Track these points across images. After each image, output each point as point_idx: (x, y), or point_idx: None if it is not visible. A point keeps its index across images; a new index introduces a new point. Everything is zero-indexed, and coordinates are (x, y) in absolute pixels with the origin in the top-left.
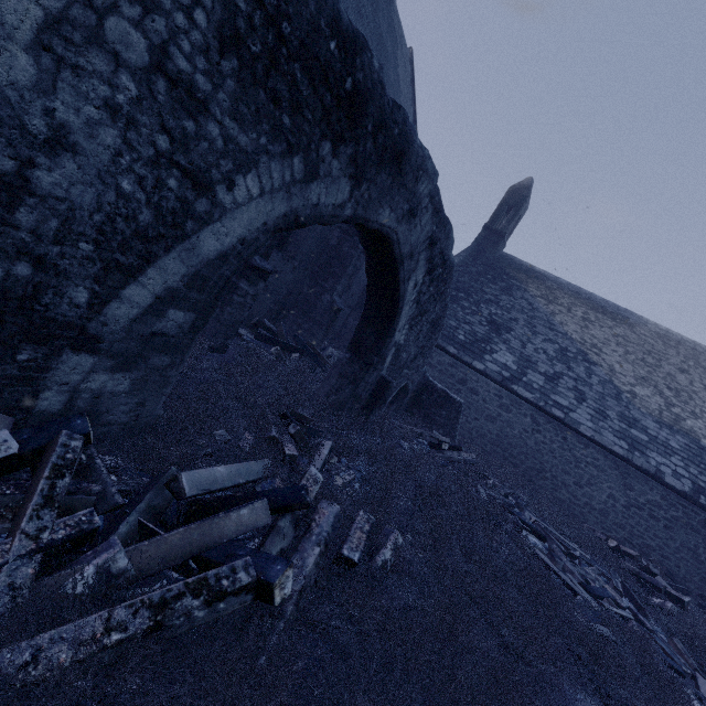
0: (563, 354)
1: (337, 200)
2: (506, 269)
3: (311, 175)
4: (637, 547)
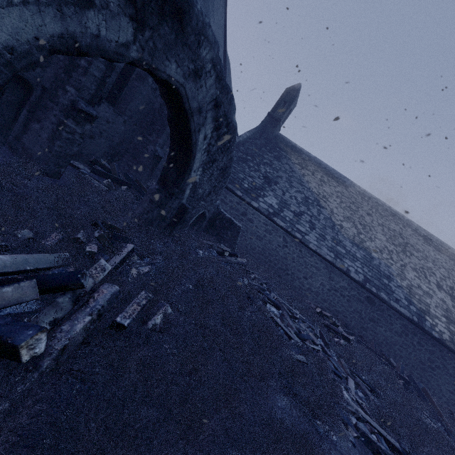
0: (306, 200)
1: (119, 38)
2: (279, 144)
3: (86, 1)
4: (332, 312)
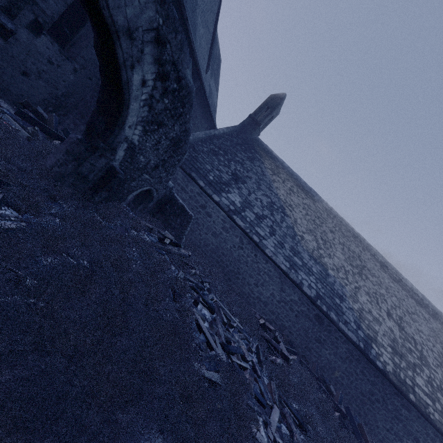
0: (271, 205)
1: None
2: (255, 147)
3: None
4: (278, 326)
